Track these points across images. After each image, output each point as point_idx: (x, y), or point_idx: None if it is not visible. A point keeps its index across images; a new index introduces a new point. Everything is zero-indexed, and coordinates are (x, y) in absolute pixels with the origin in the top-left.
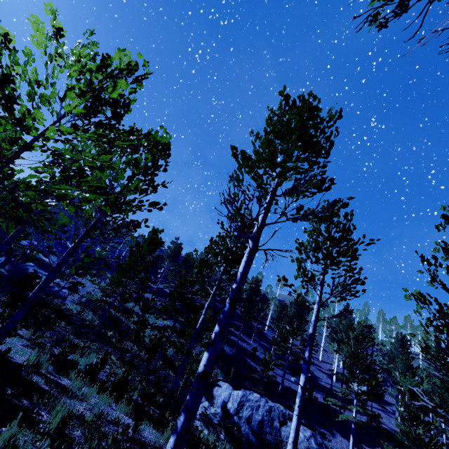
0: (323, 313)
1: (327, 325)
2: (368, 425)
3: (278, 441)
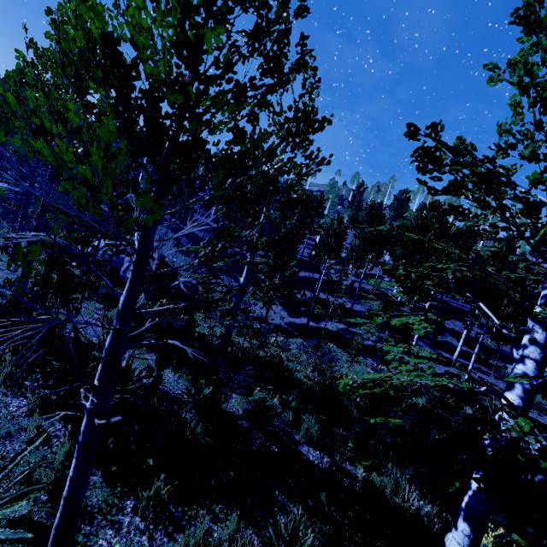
0: (327, 195)
1: (329, 206)
2: (313, 279)
3: (120, 264)
